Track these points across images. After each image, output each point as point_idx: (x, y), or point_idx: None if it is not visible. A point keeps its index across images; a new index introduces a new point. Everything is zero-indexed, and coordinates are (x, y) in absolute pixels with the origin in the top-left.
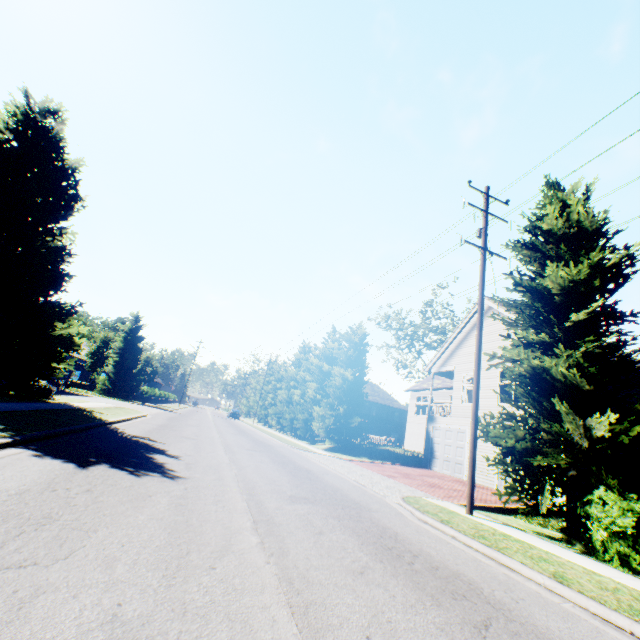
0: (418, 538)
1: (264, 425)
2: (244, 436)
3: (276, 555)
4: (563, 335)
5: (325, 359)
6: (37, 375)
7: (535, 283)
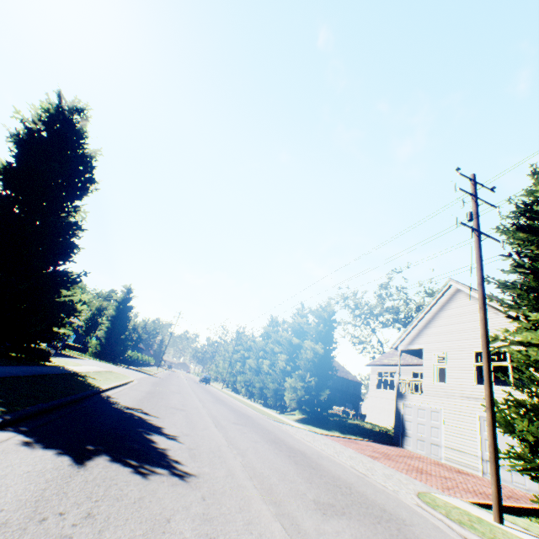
0: None
1: (232, 391)
2: (222, 405)
3: None
4: None
5: (294, 333)
6: (38, 338)
7: None
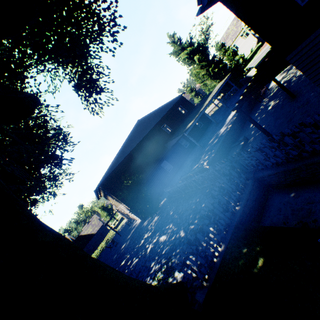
0: None
1: None
2: None
3: None
4: None
5: None
6: None
7: None
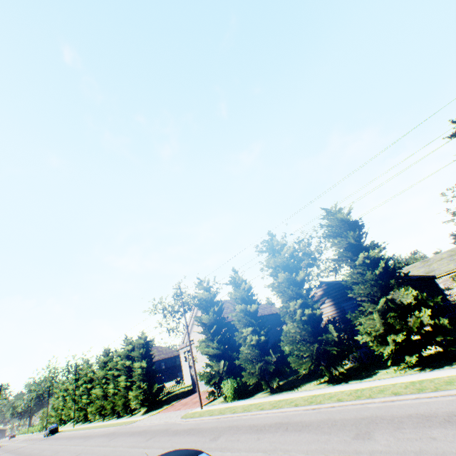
0: (183, 426)
1: (84, 423)
2: (93, 437)
3: (153, 447)
4: (212, 335)
5: (126, 357)
6: None
7: (201, 320)
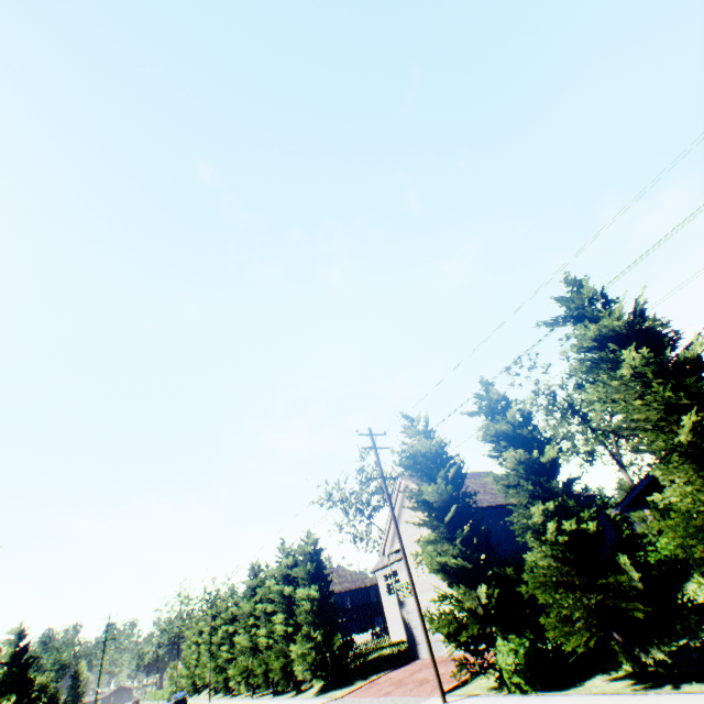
0: None
1: (225, 695)
2: None
3: None
4: (447, 528)
5: (283, 579)
6: None
7: (420, 495)
